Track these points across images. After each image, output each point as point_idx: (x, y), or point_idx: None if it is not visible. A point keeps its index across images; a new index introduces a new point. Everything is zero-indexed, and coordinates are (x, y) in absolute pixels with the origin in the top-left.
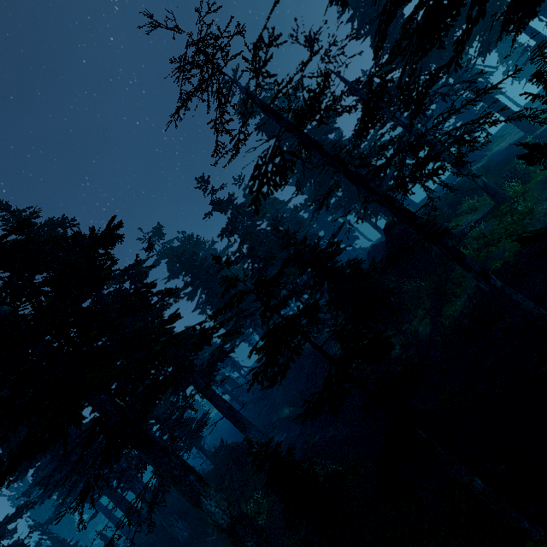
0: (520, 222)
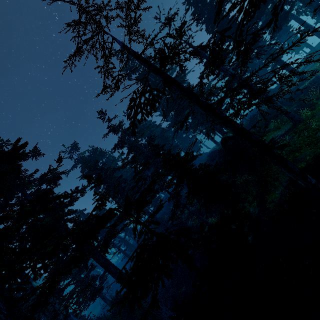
0: (314, 136)
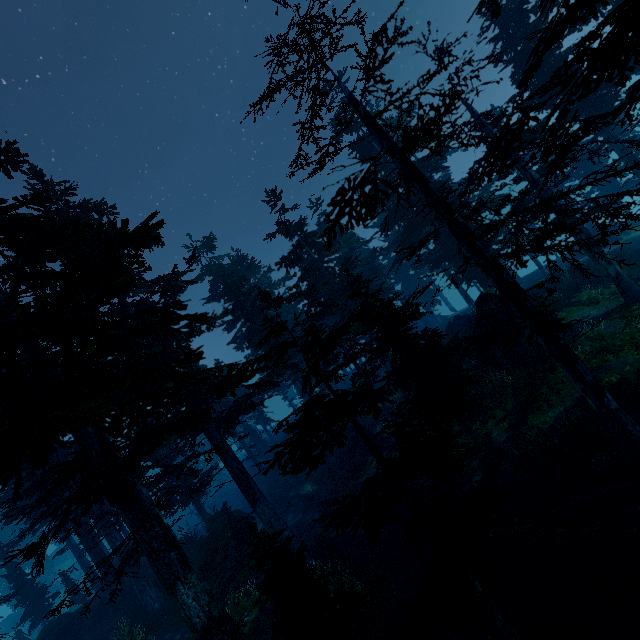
0: None
